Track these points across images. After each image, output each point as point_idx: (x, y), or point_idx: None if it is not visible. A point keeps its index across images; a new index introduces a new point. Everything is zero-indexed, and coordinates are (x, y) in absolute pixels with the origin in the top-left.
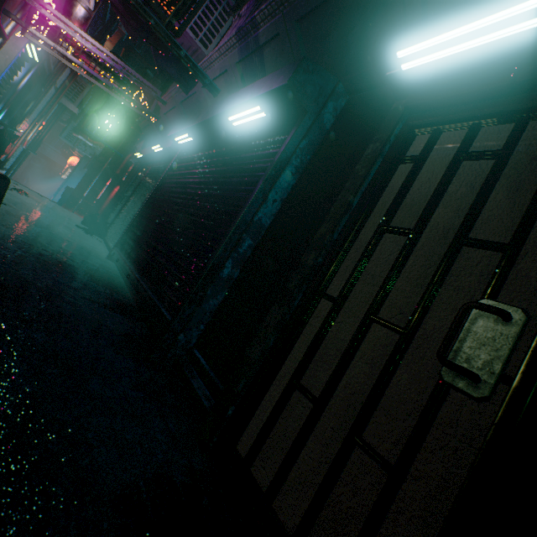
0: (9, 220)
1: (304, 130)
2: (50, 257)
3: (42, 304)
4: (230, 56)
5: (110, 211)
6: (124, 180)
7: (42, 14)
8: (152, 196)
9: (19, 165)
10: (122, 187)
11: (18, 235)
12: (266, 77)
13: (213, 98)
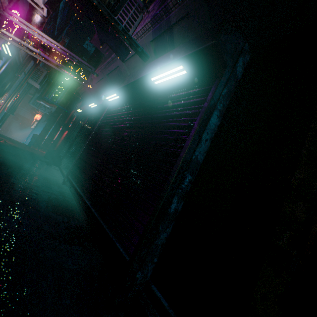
0: None
1: (225, 80)
2: (18, 195)
3: (2, 267)
4: (145, 37)
5: (62, 147)
6: (70, 127)
7: (10, 20)
8: (92, 138)
9: (3, 123)
10: (69, 131)
11: None
12: (184, 44)
13: (131, 69)
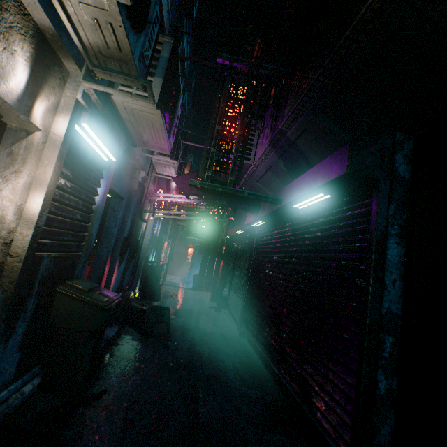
0: (176, 337)
1: (386, 197)
2: (208, 369)
3: None
4: (269, 158)
5: (223, 282)
6: (224, 254)
7: (158, 200)
8: (251, 273)
9: (167, 270)
10: (224, 260)
11: (185, 354)
12: (314, 167)
13: (266, 185)
